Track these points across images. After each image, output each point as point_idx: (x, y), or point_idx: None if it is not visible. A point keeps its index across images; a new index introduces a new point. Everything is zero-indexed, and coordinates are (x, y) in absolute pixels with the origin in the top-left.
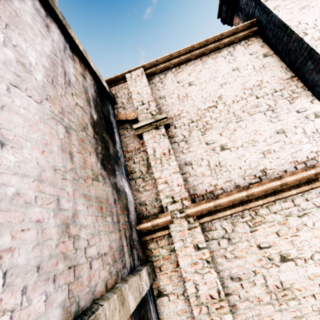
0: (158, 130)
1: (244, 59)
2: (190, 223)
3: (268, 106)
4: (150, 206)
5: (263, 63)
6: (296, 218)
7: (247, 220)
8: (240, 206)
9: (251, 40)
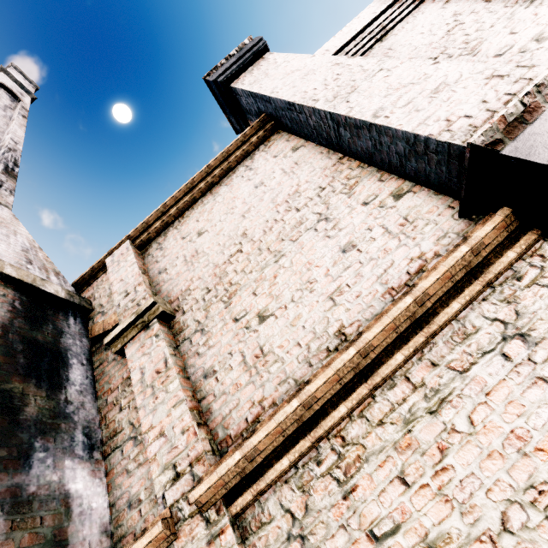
0: (148, 331)
1: (268, 166)
2: (210, 523)
3: (317, 216)
4: (148, 502)
5: (295, 159)
6: (428, 421)
7: (331, 467)
8: (306, 436)
9: (272, 139)
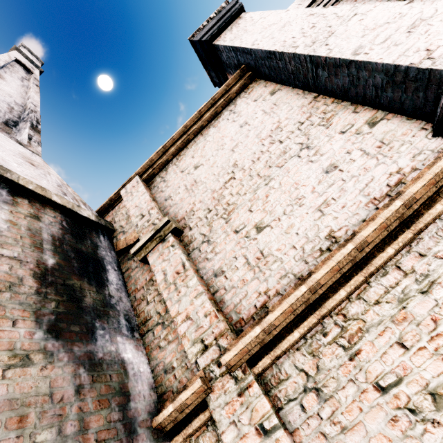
0: (165, 243)
1: (249, 109)
2: (238, 380)
3: (299, 145)
4: (180, 368)
5: (273, 101)
6: (420, 299)
7: (336, 337)
8: (311, 315)
9: (250, 87)
